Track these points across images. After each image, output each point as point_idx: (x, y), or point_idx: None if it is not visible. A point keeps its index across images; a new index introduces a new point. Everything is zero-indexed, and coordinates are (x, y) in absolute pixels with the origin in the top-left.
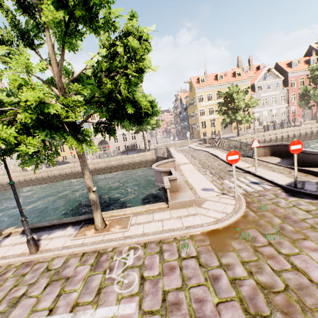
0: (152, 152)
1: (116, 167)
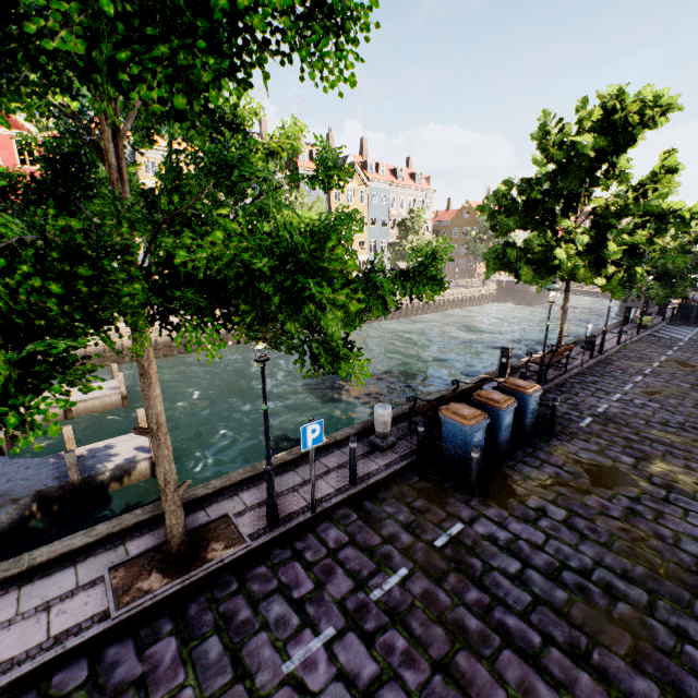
0: (494, 287)
1: (470, 301)
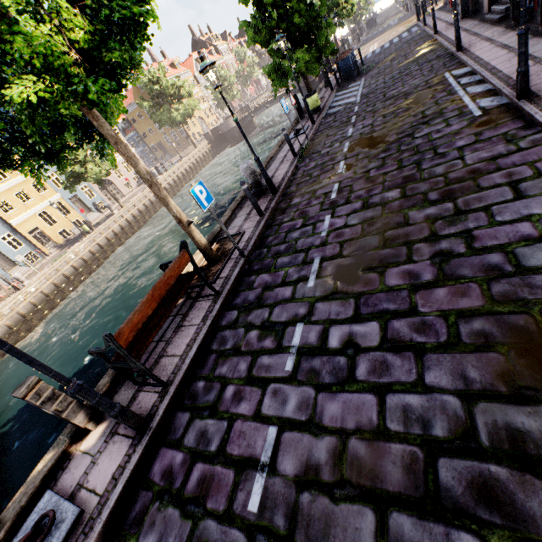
0: (205, 143)
1: (191, 170)
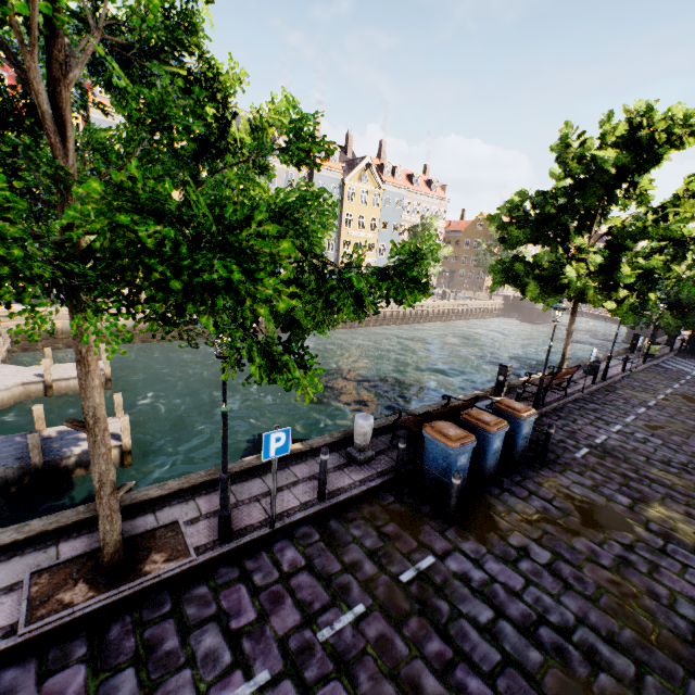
0: (501, 302)
1: (475, 313)
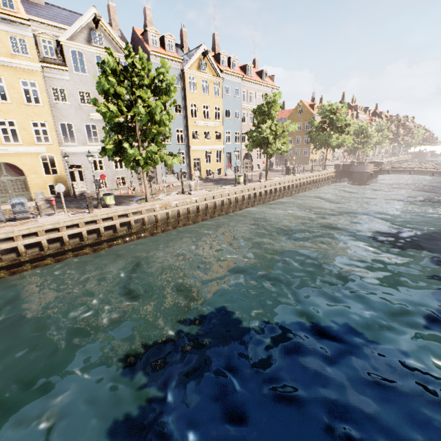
0: (333, 170)
1: (316, 183)
